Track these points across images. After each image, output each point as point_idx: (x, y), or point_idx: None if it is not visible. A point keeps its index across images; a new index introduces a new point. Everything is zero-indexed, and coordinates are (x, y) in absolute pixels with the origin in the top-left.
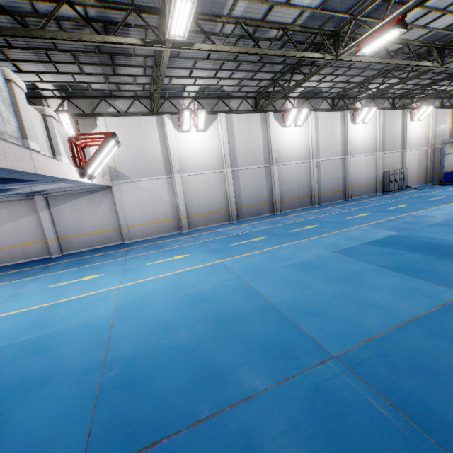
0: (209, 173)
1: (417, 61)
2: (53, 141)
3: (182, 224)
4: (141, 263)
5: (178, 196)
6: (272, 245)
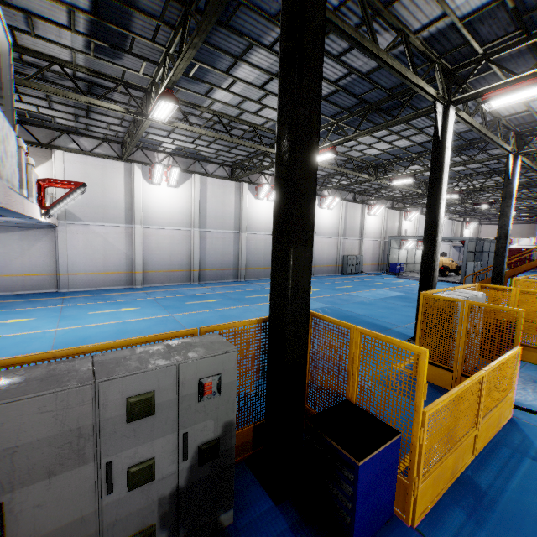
0: (174, 229)
1: (358, 173)
2: (29, 185)
3: (135, 279)
4: (83, 312)
5: (136, 248)
6: (224, 306)
